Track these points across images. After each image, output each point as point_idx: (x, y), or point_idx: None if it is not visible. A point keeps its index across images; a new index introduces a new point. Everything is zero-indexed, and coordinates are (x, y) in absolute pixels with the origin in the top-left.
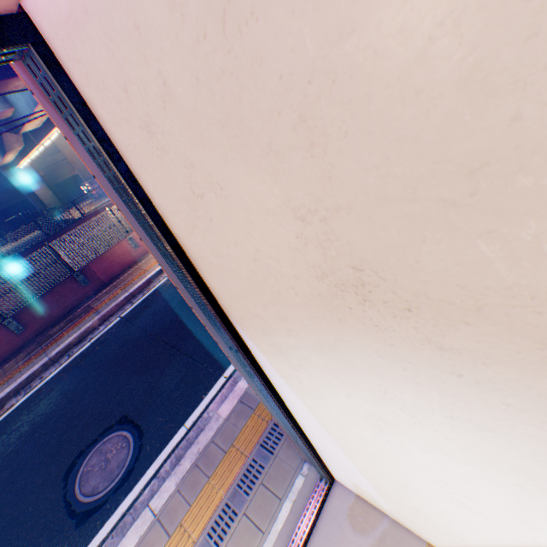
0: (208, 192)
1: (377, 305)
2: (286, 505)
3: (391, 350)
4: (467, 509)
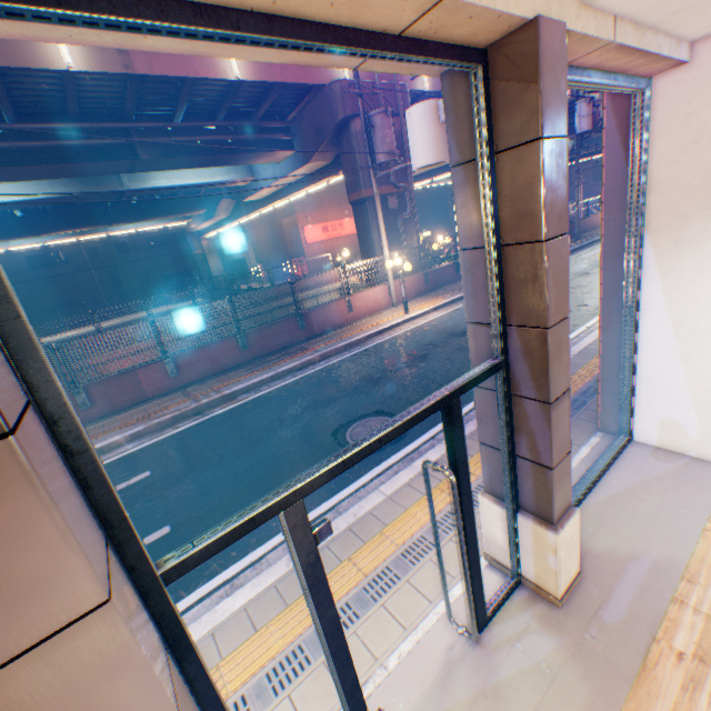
0: (703, 140)
1: None
2: (585, 448)
3: None
4: None
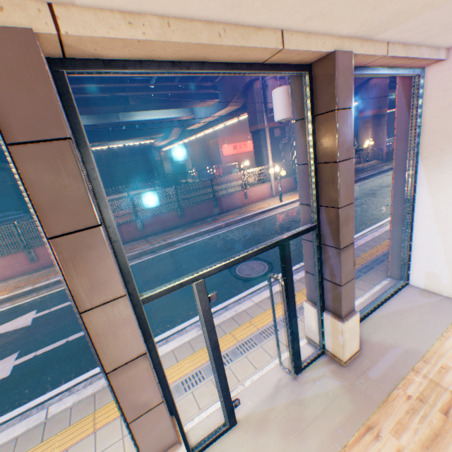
0: None
1: None
2: (378, 286)
3: None
4: None
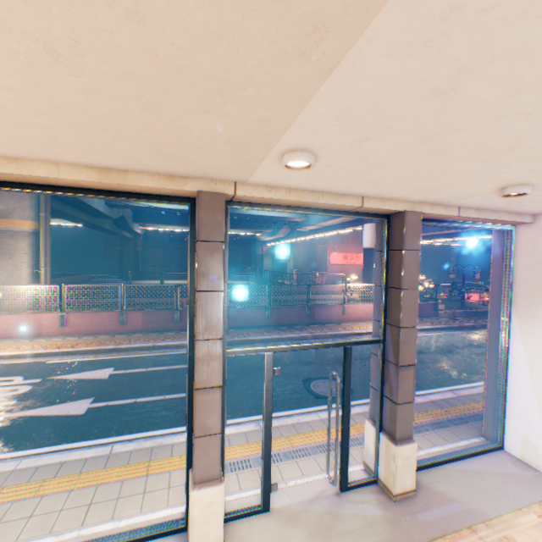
0: (541, 262)
1: None
2: (463, 440)
3: None
4: None
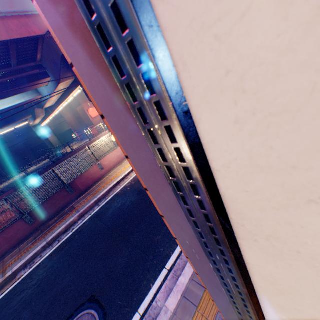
0: None
1: None
2: None
3: None
4: None
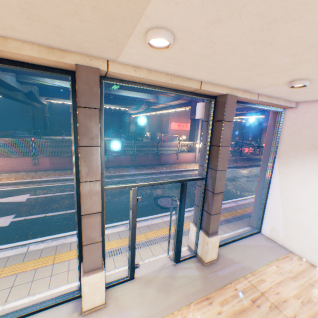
0: (297, 132)
1: (317, 149)
2: (241, 229)
3: (316, 157)
4: (316, 206)
